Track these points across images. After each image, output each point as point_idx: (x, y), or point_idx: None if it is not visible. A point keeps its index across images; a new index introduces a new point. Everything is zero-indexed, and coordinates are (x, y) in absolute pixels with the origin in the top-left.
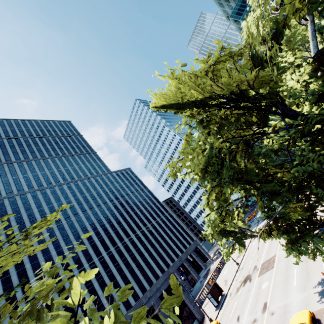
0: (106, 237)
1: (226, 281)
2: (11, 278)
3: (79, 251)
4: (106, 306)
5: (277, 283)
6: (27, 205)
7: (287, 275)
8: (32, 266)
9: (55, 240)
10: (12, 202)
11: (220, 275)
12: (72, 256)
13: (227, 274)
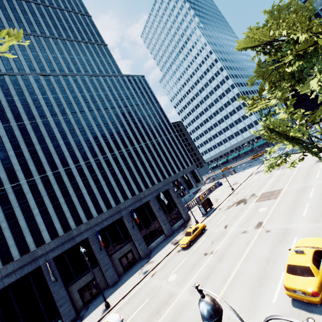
0: (111, 141)
1: (217, 199)
2: (23, 153)
3: (85, 147)
4: (107, 193)
5: (280, 210)
6: (30, 89)
7: (295, 207)
8: (41, 148)
9: (62, 131)
10: (14, 81)
11: (212, 194)
12: (79, 149)
13: (219, 194)
